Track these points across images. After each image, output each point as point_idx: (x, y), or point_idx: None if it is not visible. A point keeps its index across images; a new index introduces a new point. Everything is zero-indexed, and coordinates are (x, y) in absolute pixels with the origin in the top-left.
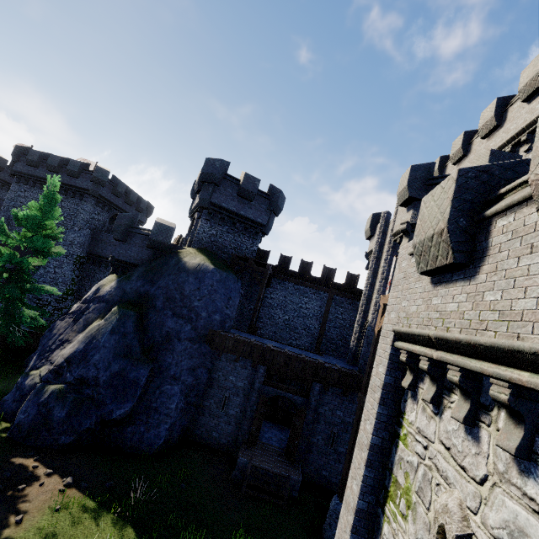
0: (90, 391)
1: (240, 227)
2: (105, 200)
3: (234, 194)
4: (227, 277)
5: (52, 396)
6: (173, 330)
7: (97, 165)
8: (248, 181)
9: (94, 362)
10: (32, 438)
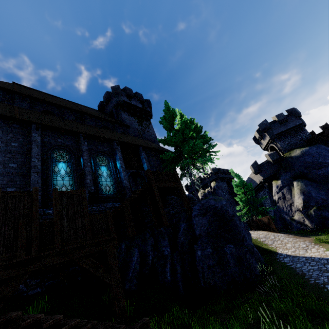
0: (325, 203)
1: (293, 132)
2: (221, 178)
3: (279, 125)
4: (317, 146)
5: (315, 211)
6: (324, 173)
7: (211, 168)
8: (279, 117)
9: (314, 196)
10: (326, 225)
